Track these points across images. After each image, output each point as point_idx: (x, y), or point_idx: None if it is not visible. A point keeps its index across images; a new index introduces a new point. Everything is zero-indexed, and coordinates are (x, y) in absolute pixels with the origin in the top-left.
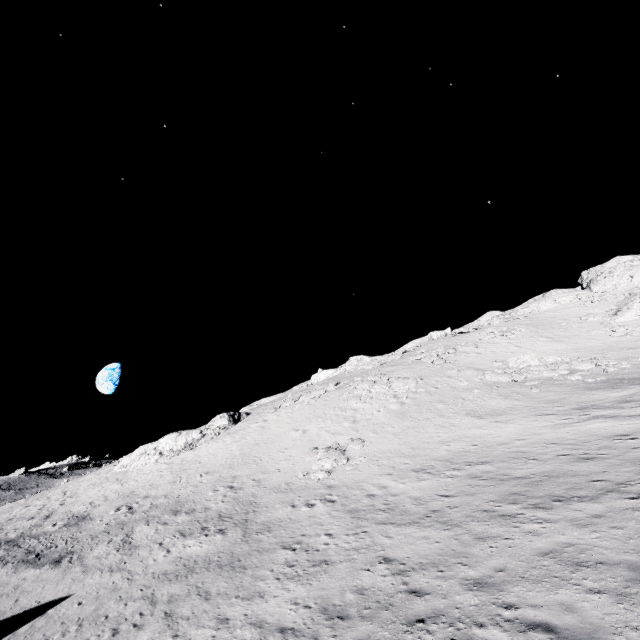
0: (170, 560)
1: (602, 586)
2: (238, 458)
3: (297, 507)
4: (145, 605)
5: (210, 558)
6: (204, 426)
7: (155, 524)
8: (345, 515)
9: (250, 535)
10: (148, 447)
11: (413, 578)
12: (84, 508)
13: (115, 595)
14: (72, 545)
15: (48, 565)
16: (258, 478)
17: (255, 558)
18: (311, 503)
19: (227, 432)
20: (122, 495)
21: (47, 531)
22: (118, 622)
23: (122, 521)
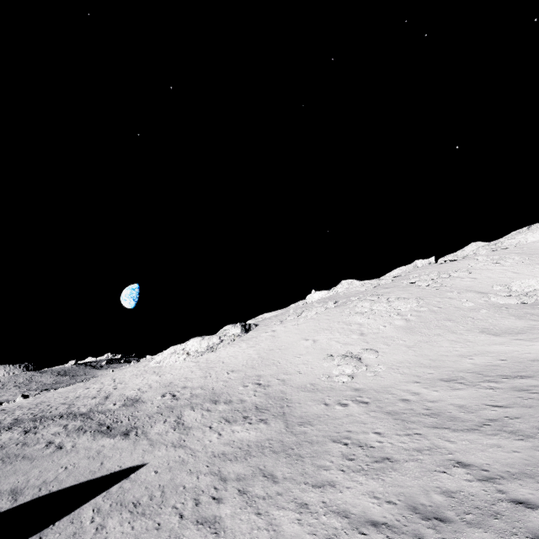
0: (224, 442)
1: None
2: (257, 360)
3: (330, 405)
4: (216, 480)
5: (262, 444)
6: (221, 333)
7: (200, 410)
8: (385, 416)
9: (293, 427)
10: (177, 348)
11: (508, 487)
12: (134, 393)
13: (185, 468)
14: (134, 422)
15: (119, 436)
16: (282, 378)
17: (307, 448)
18: (343, 403)
19: (241, 339)
20: (163, 385)
21: (110, 409)
22: (196, 493)
23: (170, 405)
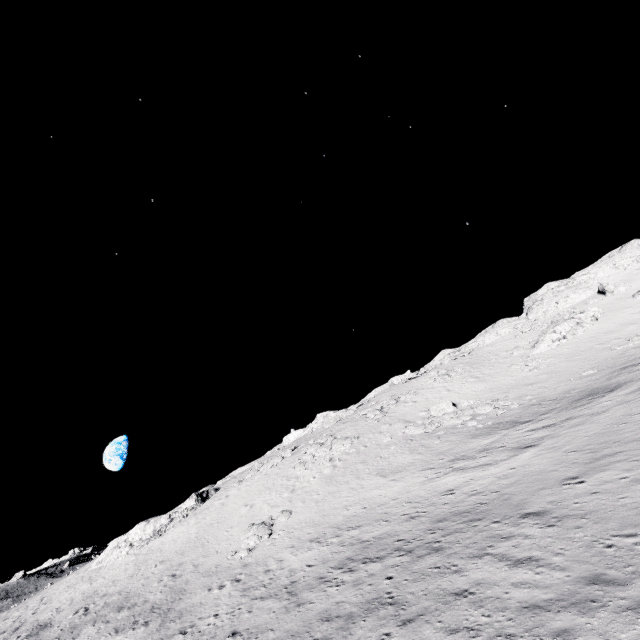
0: None
1: (322, 635)
2: (191, 542)
3: (212, 590)
4: None
5: None
6: (173, 510)
7: (100, 624)
8: (239, 594)
9: (165, 624)
10: (120, 539)
11: None
12: (50, 615)
13: None
14: None
15: None
16: (198, 563)
17: None
18: (223, 584)
19: (194, 513)
20: (86, 596)
21: None
22: None
23: (75, 624)
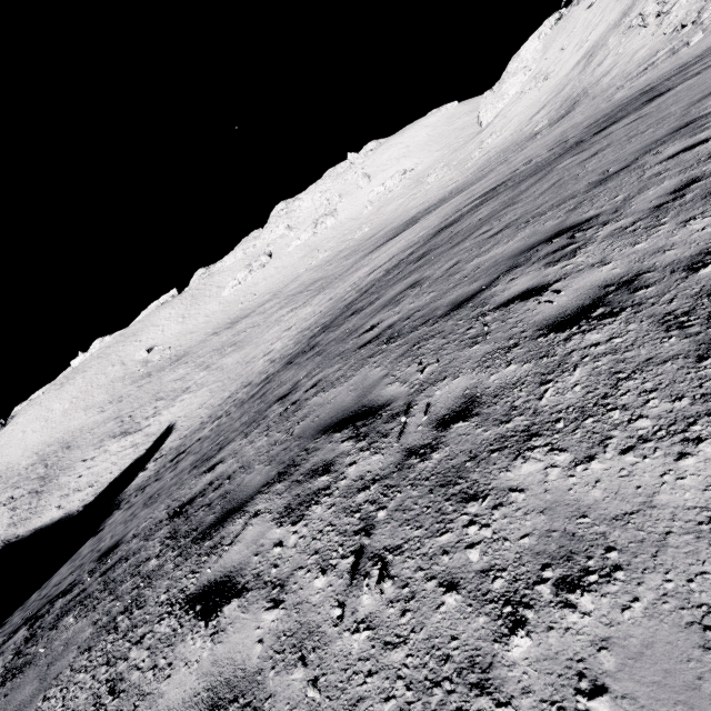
0: None
1: None
2: None
3: None
4: None
5: None
6: None
7: None
8: None
9: None
10: None
11: None
12: None
13: None
14: None
15: None
16: None
17: None
18: None
19: None
20: None
21: None
22: None
23: None
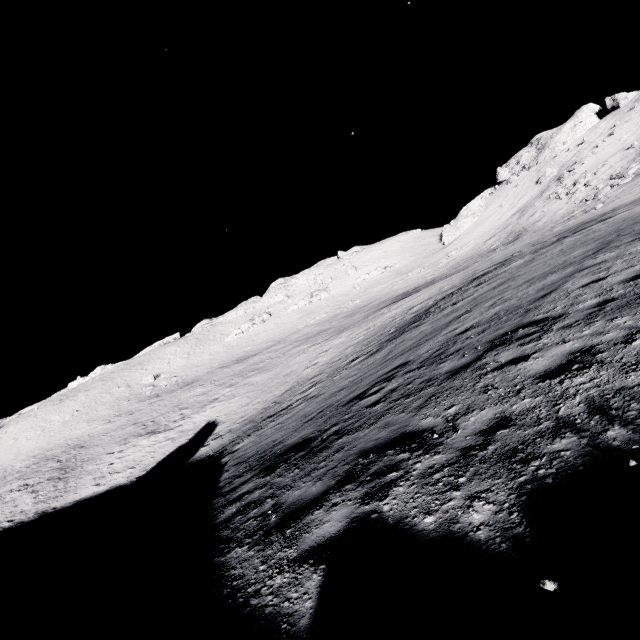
0: None
1: None
2: None
3: None
4: None
5: None
6: None
7: None
8: None
9: None
10: None
11: None
12: None
13: None
14: None
15: None
16: None
17: None
18: None
19: None
20: None
21: None
22: None
23: None
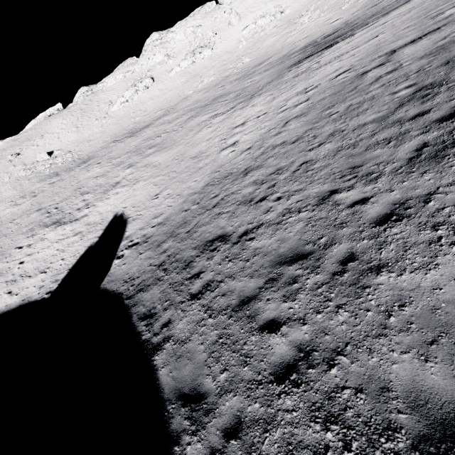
0: None
1: None
2: None
3: None
4: None
5: None
6: None
7: None
8: None
9: None
10: None
11: None
12: None
13: None
14: None
15: None
16: None
17: None
18: None
19: None
20: None
21: None
22: None
23: None
